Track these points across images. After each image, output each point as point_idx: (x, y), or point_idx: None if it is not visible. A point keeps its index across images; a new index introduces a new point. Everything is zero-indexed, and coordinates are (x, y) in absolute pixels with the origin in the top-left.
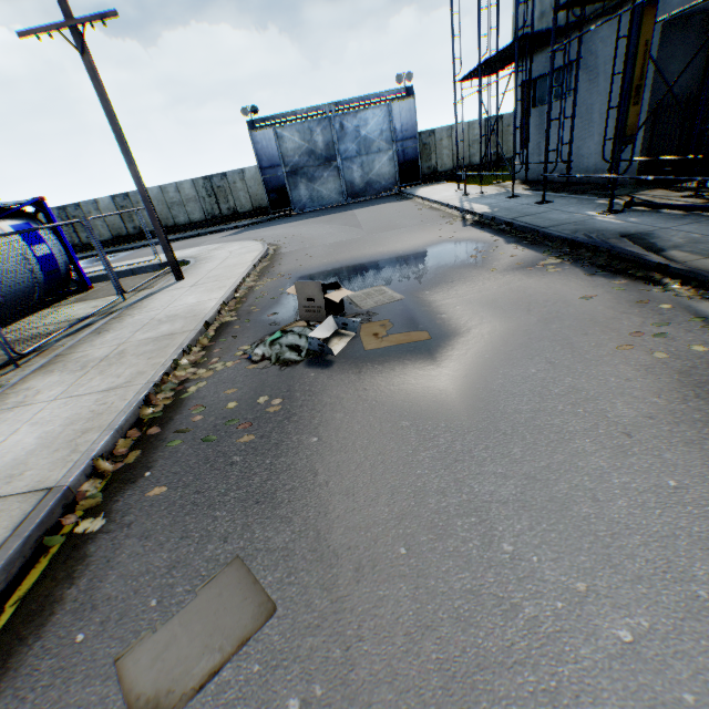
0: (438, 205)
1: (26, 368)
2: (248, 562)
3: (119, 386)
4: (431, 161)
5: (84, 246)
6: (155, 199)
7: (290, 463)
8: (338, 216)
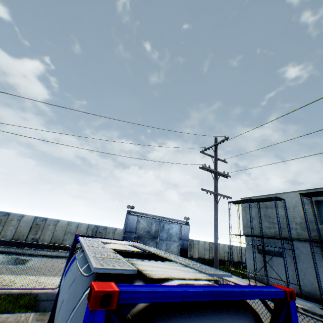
0: None
1: None
2: None
3: None
4: (191, 251)
5: None
6: (61, 226)
7: None
8: None
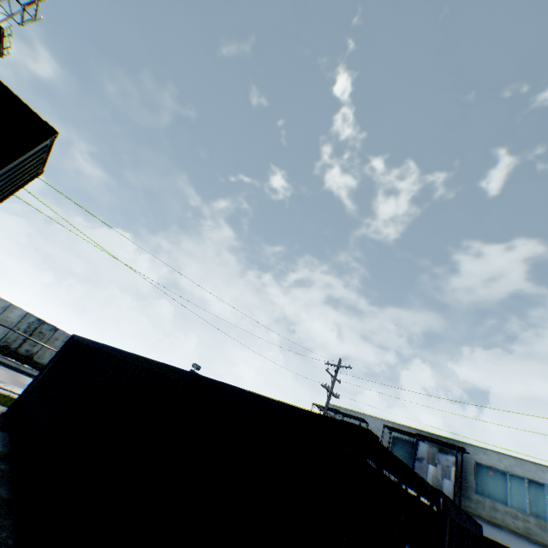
0: None
1: None
2: None
3: None
4: None
5: (15, 353)
6: None
7: None
8: None
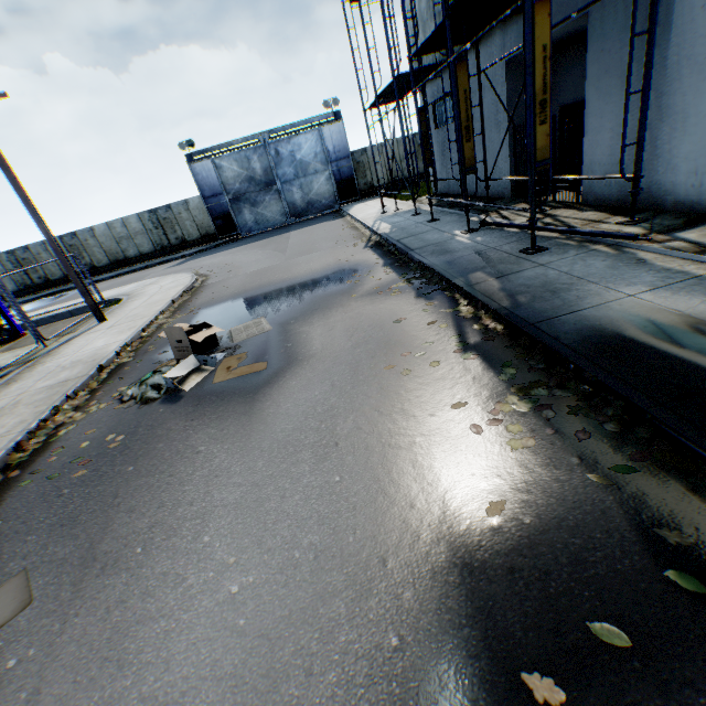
0: (359, 224)
1: None
2: (33, 572)
3: None
4: (367, 177)
5: (37, 287)
6: (103, 236)
7: (103, 491)
8: (275, 239)
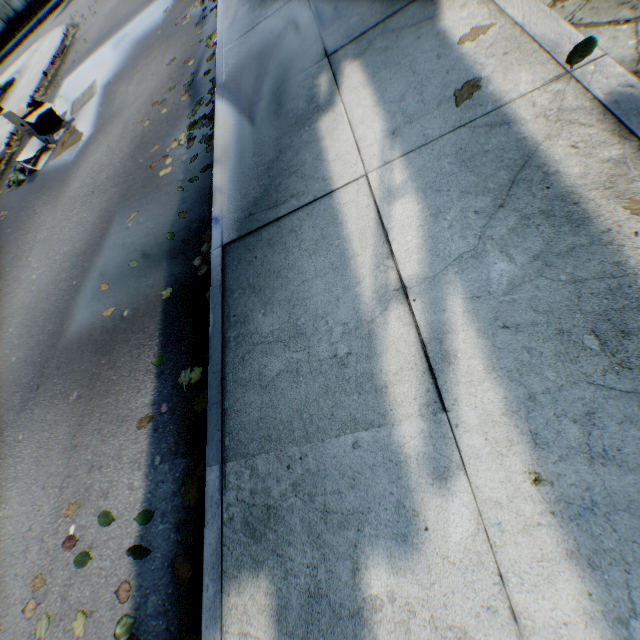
0: None
1: None
2: None
3: None
4: None
5: None
6: None
7: None
8: None
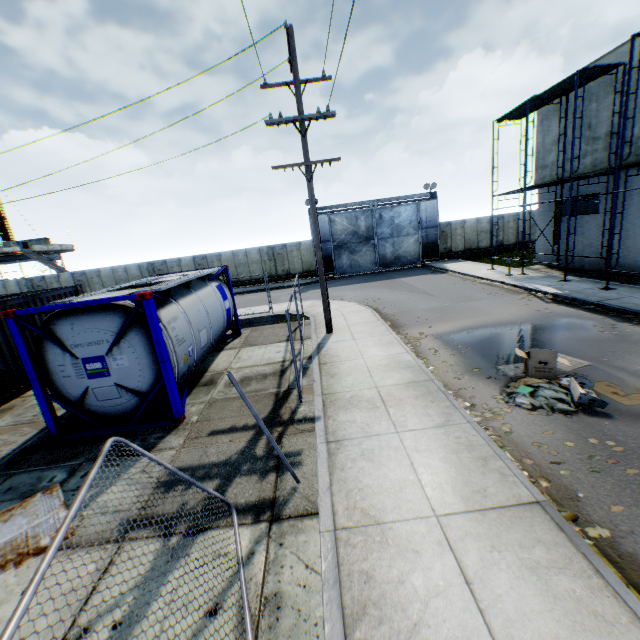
0: (487, 281)
1: (309, 403)
2: None
3: (444, 423)
4: (447, 243)
5: None
6: (226, 260)
7: None
8: (392, 283)
